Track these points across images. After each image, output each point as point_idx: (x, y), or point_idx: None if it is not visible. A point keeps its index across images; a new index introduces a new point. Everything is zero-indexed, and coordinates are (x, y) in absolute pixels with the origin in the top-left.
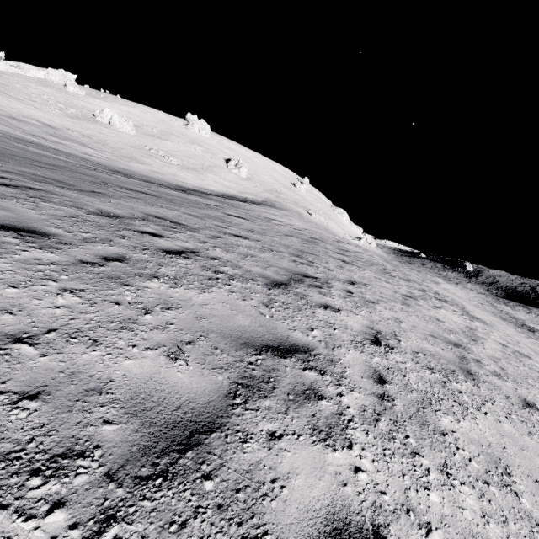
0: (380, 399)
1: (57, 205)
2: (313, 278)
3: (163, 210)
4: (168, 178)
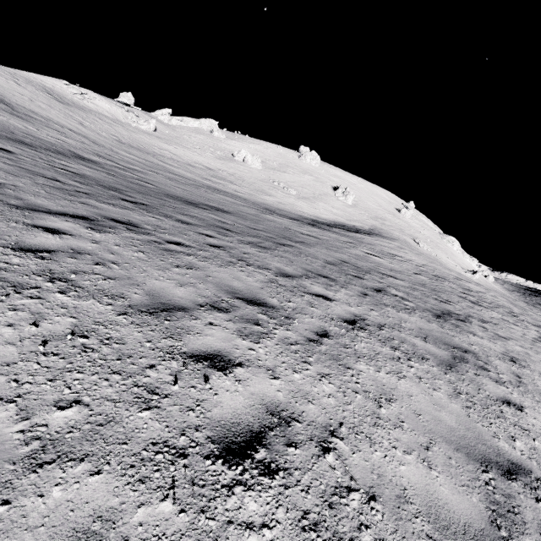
0: (518, 382)
1: (312, 258)
2: (456, 314)
3: (339, 254)
4: (290, 208)
